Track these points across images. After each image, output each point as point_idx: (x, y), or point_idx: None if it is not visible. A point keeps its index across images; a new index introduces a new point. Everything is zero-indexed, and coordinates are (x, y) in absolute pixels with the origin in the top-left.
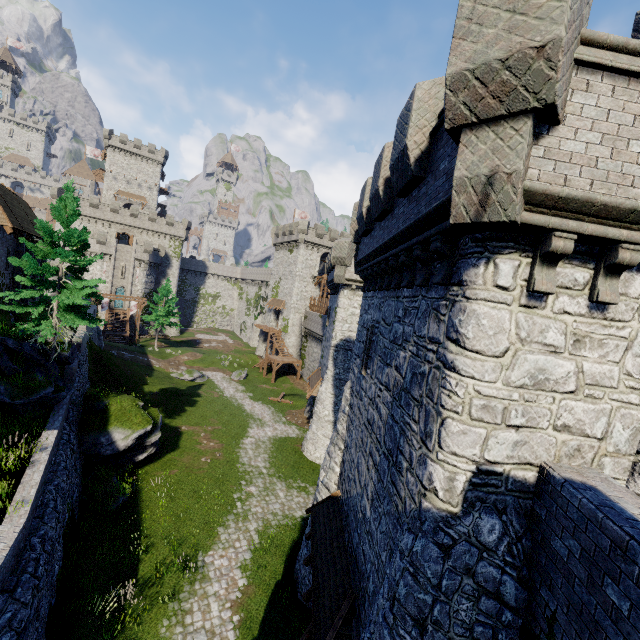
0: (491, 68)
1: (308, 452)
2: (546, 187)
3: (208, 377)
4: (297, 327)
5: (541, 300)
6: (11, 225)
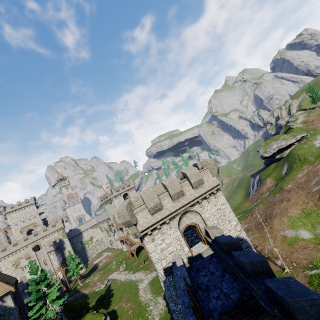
0: (125, 222)
1: None
2: (141, 230)
3: (111, 278)
4: None
5: (154, 239)
6: (13, 287)
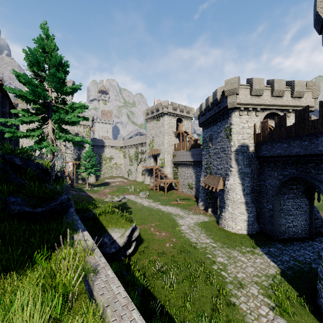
0: None
1: (229, 227)
2: None
3: (127, 198)
4: (170, 162)
5: None
6: None
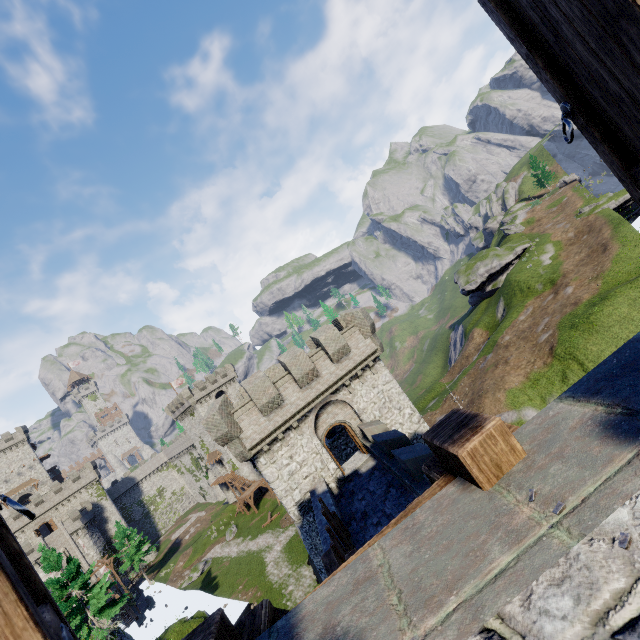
0: (221, 437)
1: None
2: (252, 446)
3: (211, 558)
4: None
5: (275, 458)
6: None
